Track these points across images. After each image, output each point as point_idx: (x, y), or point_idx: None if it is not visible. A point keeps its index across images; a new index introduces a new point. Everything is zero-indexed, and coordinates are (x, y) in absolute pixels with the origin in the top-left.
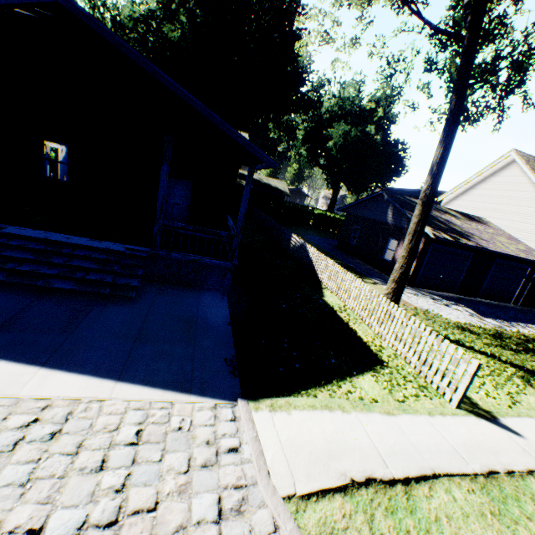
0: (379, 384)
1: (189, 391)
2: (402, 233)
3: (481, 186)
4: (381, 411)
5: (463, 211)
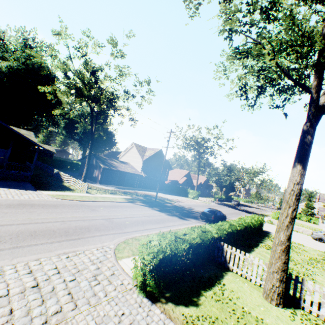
0: (71, 192)
1: (26, 190)
2: (98, 167)
3: (128, 152)
4: (68, 192)
5: (125, 160)
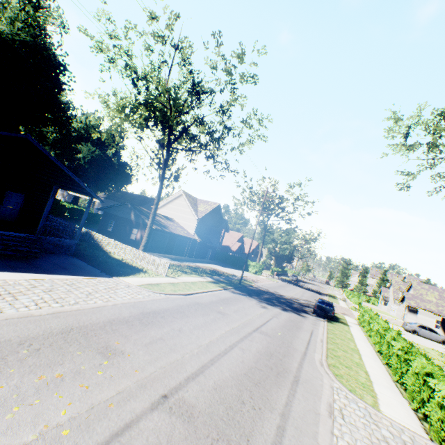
0: (146, 274)
1: (98, 277)
2: (140, 225)
3: (171, 203)
4: (149, 277)
5: (165, 214)
